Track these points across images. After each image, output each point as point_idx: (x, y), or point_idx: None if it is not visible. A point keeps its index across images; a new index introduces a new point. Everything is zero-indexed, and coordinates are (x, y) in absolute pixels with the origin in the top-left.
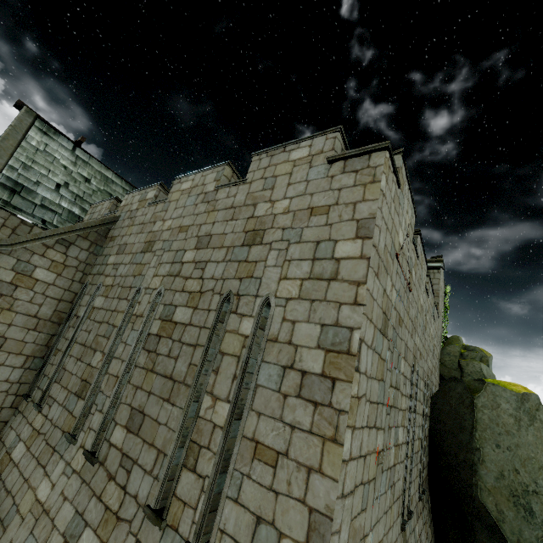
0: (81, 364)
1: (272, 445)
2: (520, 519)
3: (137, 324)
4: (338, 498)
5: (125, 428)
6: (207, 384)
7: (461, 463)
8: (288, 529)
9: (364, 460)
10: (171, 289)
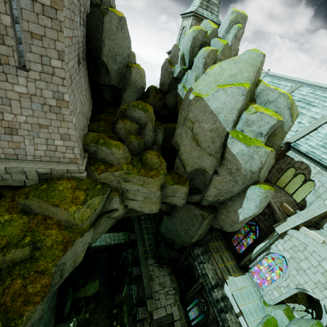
0: None
1: (38, 33)
2: (113, 63)
3: None
4: (65, 47)
5: None
6: None
7: (98, 47)
8: (52, 57)
9: (68, 39)
10: None
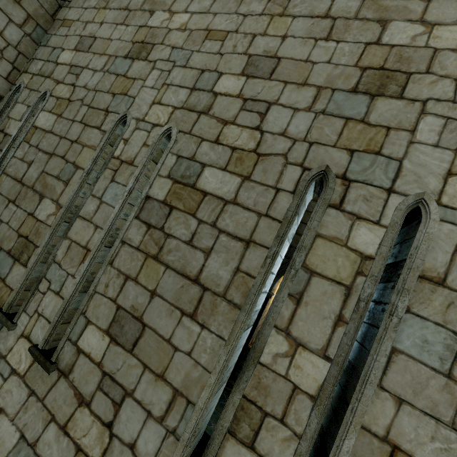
0: (17, 210)
1: None
2: None
3: (121, 174)
4: None
5: (106, 335)
6: (277, 315)
7: None
8: None
9: None
10: (192, 134)
